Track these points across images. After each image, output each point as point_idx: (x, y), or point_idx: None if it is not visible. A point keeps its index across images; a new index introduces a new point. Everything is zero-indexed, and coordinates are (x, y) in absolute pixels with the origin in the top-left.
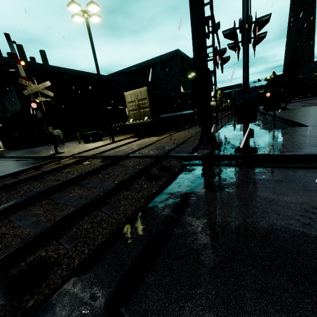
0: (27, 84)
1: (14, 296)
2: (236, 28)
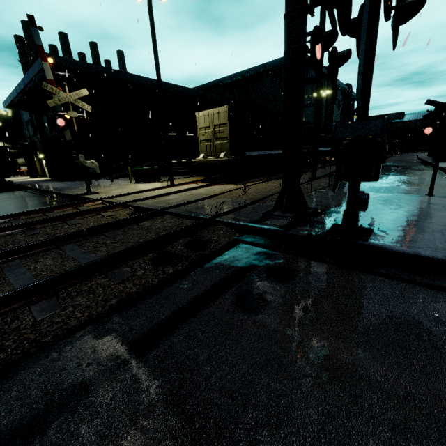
0: (54, 91)
1: None
2: None
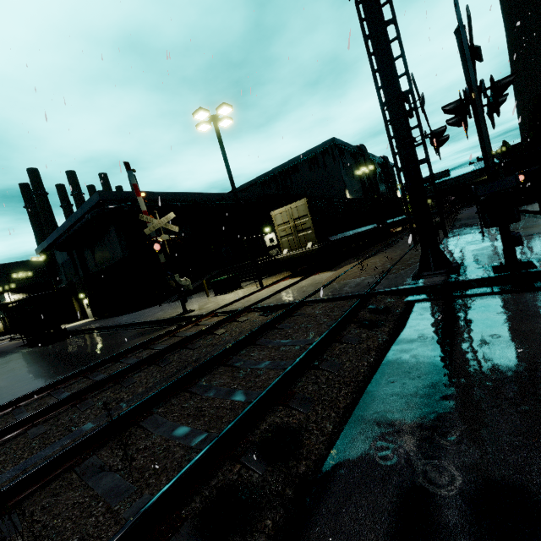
0: (148, 220)
1: (276, 463)
2: (463, 99)
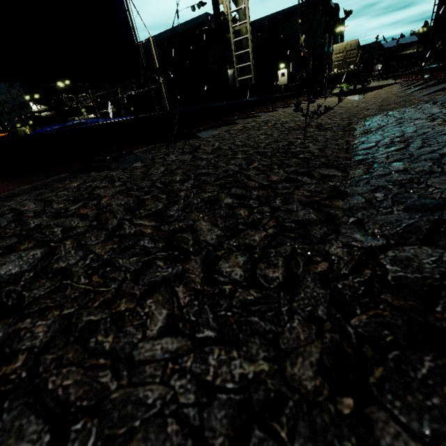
0: (300, 37)
1: None
2: None
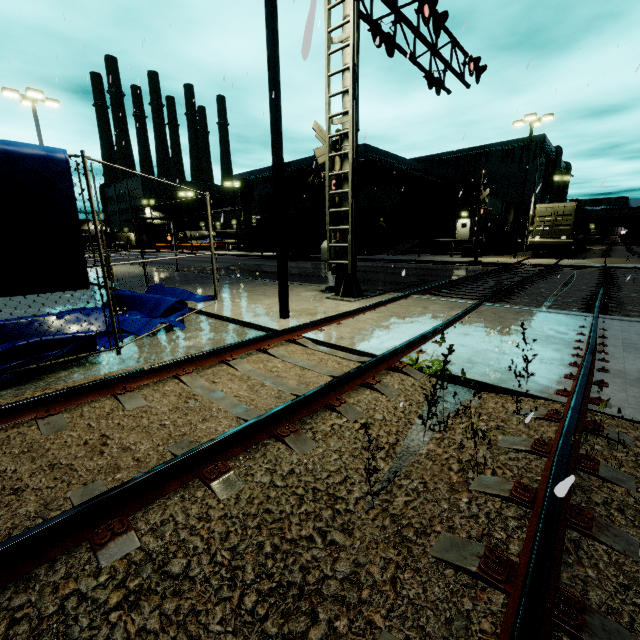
0: (482, 191)
1: None
2: None
